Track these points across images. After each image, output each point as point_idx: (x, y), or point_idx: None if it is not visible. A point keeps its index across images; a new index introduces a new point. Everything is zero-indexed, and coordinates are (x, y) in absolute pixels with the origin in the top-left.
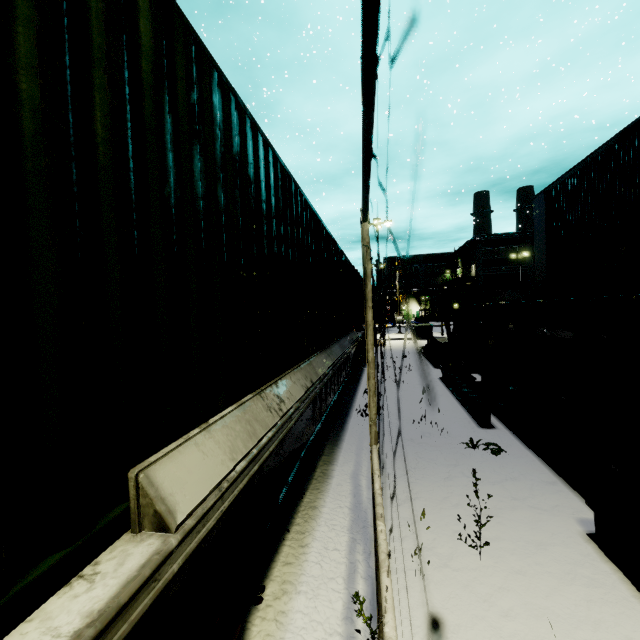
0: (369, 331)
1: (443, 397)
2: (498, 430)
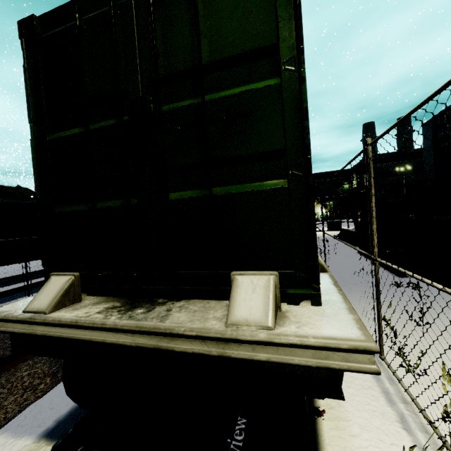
0: (373, 200)
1: (365, 262)
2: (411, 278)
